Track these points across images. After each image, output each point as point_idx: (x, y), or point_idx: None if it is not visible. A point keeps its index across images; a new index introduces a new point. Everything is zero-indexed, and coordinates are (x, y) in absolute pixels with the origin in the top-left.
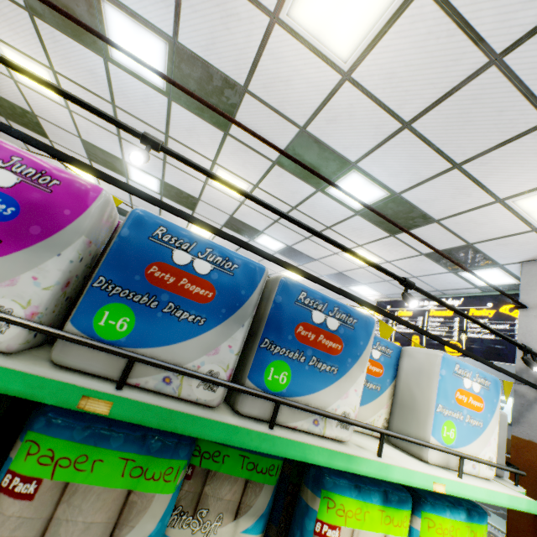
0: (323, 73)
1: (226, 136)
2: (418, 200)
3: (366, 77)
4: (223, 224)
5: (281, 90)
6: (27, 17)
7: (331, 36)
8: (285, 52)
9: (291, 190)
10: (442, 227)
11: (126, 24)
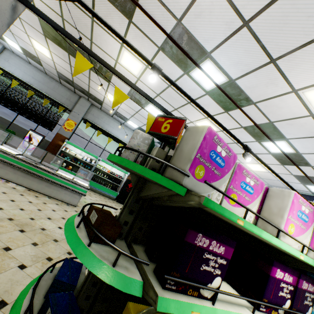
0: (301, 111)
1: (225, 112)
2: (308, 158)
3: None
4: None
5: (273, 109)
6: (155, 49)
7: None
8: (289, 100)
9: (241, 137)
10: (312, 169)
11: (212, 68)
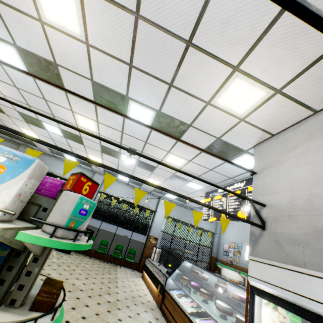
0: (78, 45)
1: (67, 93)
2: (171, 113)
3: (95, 42)
4: (101, 151)
5: (69, 60)
6: None
7: (67, 24)
8: (57, 38)
9: (113, 121)
10: (196, 129)
11: None
